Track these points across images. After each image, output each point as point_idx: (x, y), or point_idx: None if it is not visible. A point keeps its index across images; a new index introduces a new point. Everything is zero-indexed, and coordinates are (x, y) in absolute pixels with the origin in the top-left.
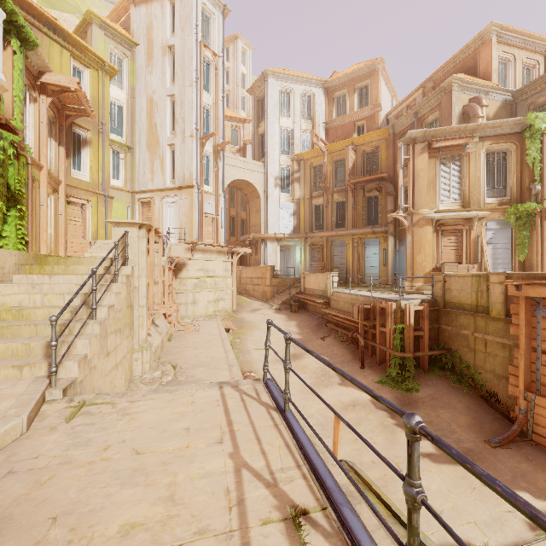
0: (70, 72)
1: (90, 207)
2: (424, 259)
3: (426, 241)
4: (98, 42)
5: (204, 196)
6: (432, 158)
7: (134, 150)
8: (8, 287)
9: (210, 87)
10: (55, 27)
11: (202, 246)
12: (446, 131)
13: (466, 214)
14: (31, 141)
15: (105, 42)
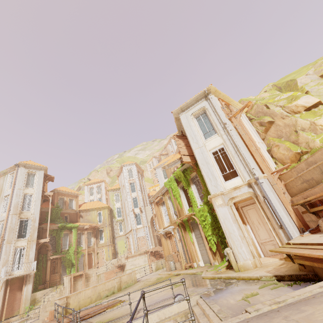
0: (97, 215)
1: (104, 251)
2: (165, 253)
3: (164, 243)
4: (110, 195)
5: (138, 230)
6: (158, 205)
7: (124, 219)
8: (46, 296)
9: (135, 189)
10: (92, 208)
11: (131, 255)
12: (156, 195)
13: (165, 230)
14: (83, 244)
15: (113, 193)
